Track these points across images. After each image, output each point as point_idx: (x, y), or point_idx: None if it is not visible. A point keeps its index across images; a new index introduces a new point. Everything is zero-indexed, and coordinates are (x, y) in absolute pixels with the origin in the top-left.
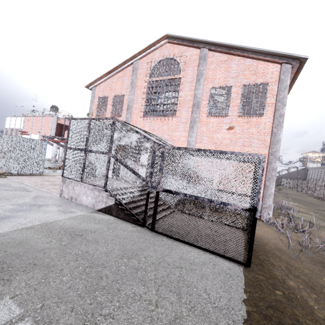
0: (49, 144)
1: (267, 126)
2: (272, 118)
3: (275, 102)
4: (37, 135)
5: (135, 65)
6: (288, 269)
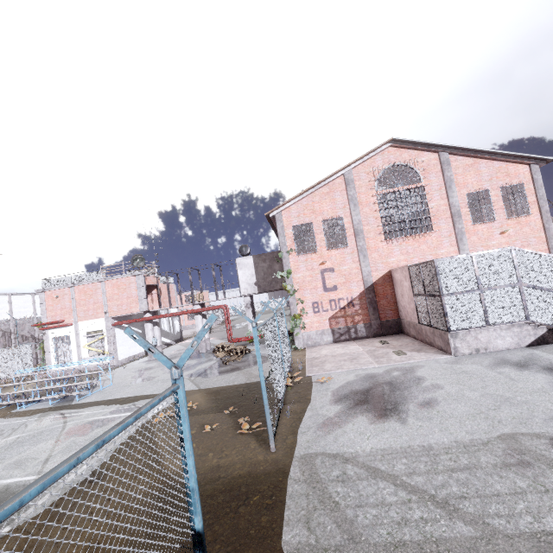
0: (123, 330)
1: (538, 223)
2: (539, 214)
3: (536, 200)
4: (100, 320)
5: (349, 176)
6: None
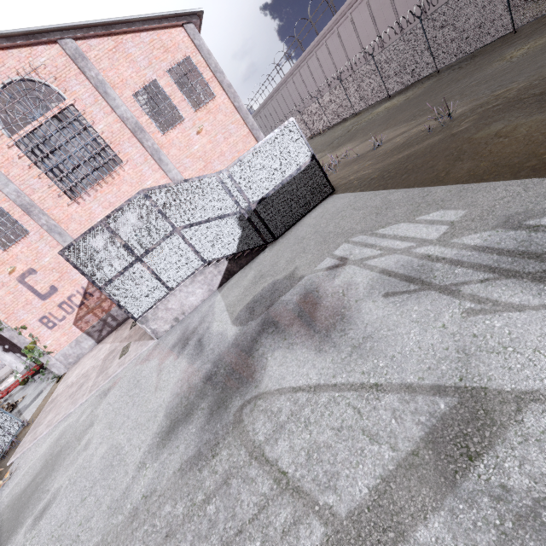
0: None
1: (228, 104)
2: (224, 93)
3: (213, 74)
4: None
5: None
6: (343, 179)
